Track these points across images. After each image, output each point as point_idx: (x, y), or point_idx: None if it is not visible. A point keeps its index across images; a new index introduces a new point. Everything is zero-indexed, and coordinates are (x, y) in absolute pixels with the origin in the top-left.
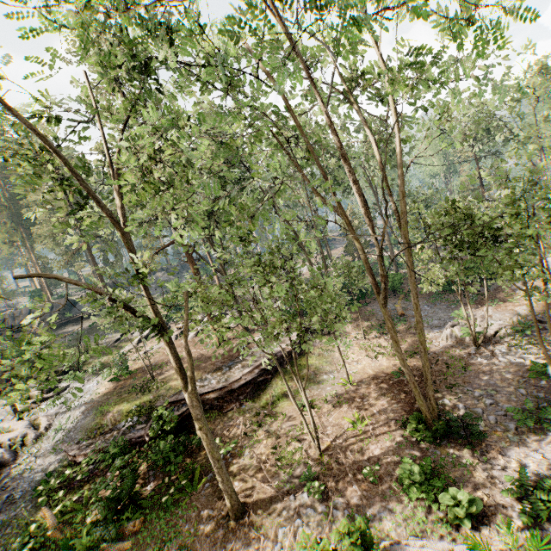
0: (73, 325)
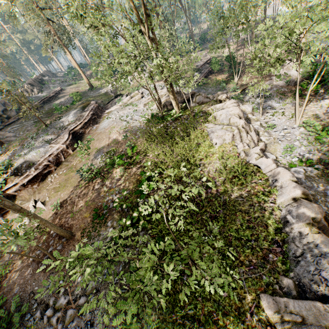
0: (53, 102)
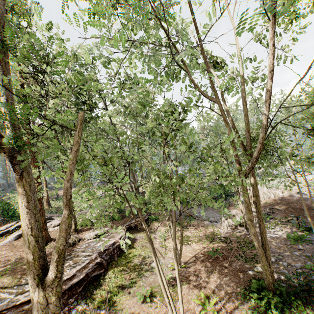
0: None
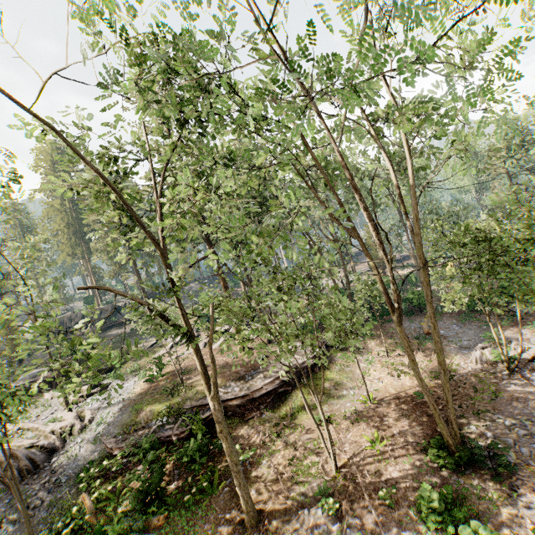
0: (117, 329)
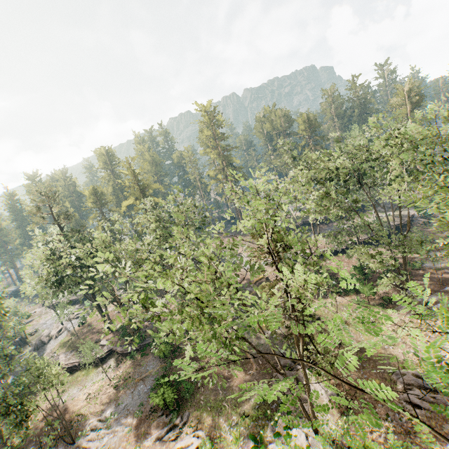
0: None
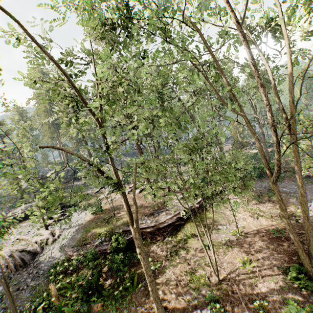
0: (77, 181)
